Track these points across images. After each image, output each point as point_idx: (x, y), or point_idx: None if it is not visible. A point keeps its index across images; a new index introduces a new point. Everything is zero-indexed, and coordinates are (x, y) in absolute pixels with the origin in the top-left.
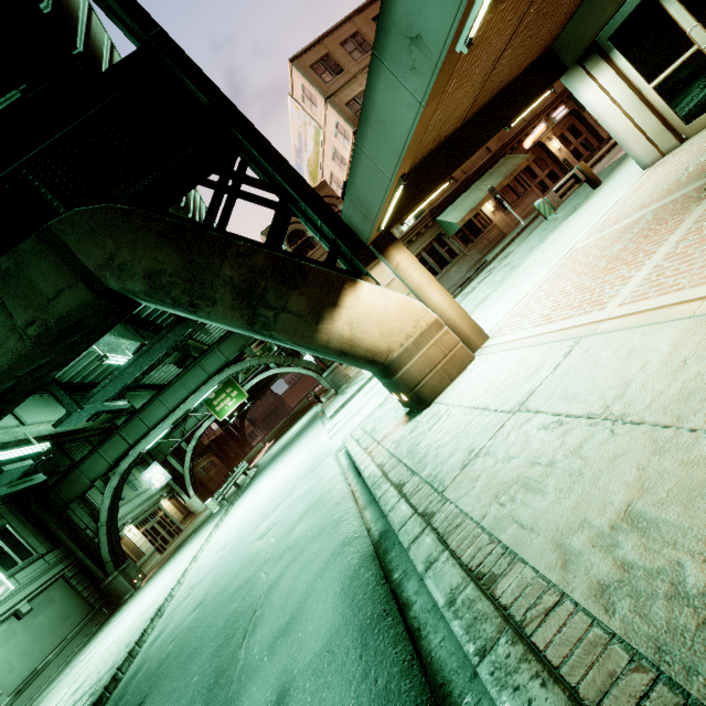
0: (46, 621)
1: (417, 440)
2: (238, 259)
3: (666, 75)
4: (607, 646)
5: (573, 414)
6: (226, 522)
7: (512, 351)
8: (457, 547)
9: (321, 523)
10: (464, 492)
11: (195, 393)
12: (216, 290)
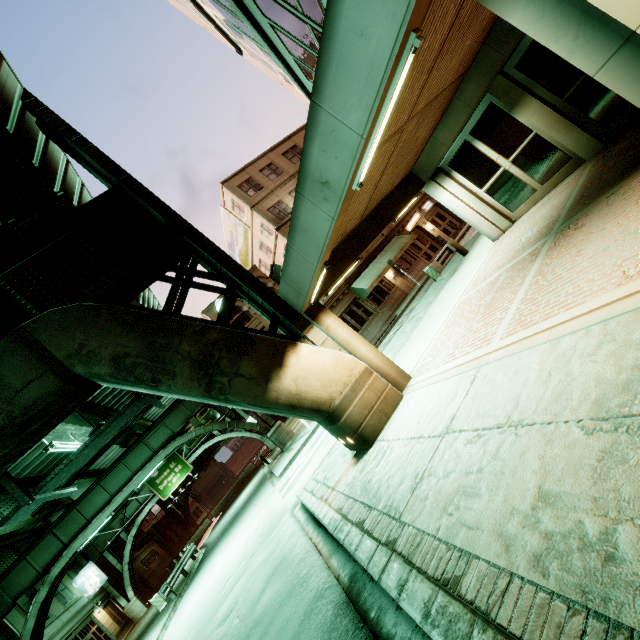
0: None
1: (368, 477)
2: (195, 337)
3: (490, 184)
4: (550, 604)
5: (486, 427)
6: (176, 618)
7: (431, 385)
8: (422, 563)
9: (288, 585)
10: (418, 512)
11: (139, 472)
12: (176, 365)
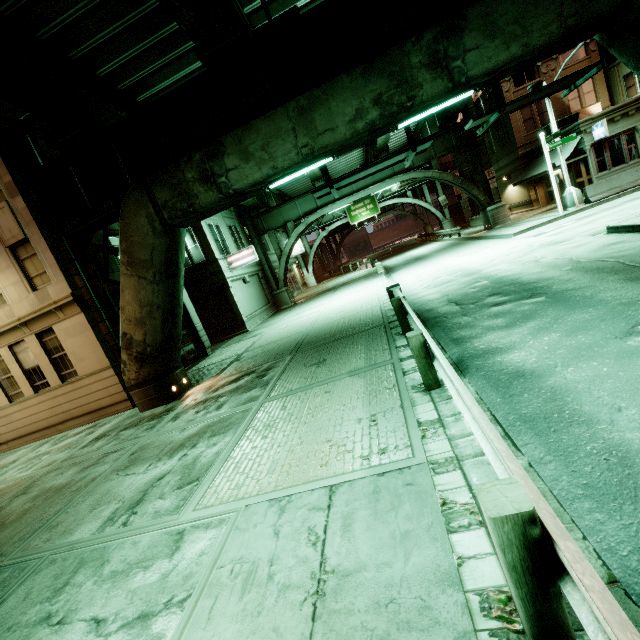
0: (253, 293)
1: None
2: None
3: None
4: None
5: None
6: (405, 276)
7: None
8: None
9: None
10: None
11: (380, 183)
12: None
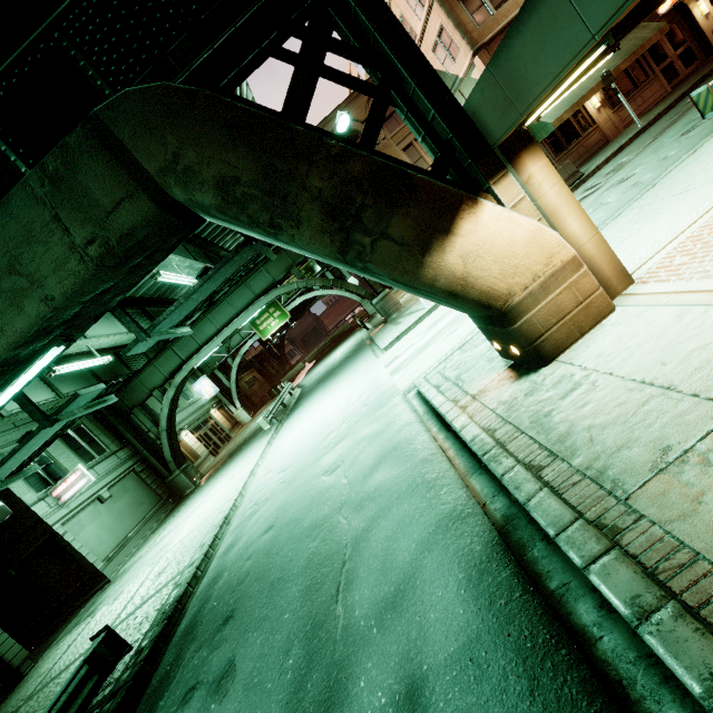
0: (124, 506)
1: (544, 409)
2: (329, 165)
3: None
4: None
5: None
6: (279, 442)
7: (694, 307)
8: (696, 603)
9: (408, 479)
10: (677, 514)
11: (243, 313)
12: (302, 207)
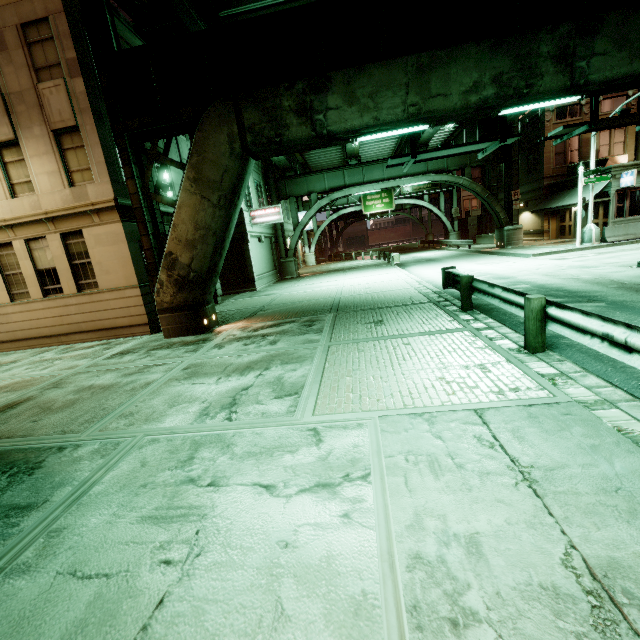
0: (264, 255)
1: None
2: None
3: None
4: None
5: None
6: (425, 271)
7: None
8: None
9: None
10: None
11: (412, 177)
12: None
